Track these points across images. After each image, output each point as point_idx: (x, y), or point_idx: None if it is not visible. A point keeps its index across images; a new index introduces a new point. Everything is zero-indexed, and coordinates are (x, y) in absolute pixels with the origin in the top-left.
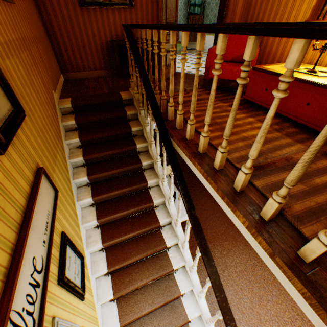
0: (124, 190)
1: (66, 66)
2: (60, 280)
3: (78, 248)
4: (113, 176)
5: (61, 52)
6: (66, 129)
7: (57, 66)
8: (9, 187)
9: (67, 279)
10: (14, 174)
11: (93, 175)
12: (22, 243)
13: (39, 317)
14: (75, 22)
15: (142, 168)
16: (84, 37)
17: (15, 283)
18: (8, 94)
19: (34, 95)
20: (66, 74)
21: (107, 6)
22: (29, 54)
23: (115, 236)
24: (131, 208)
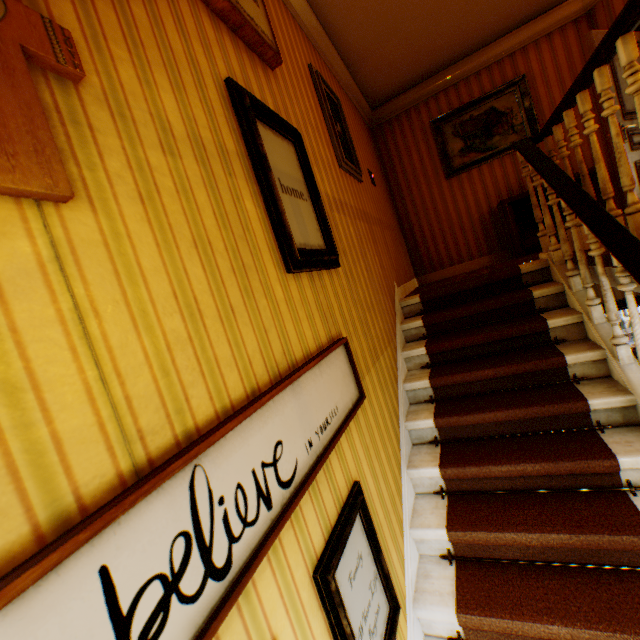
0: (529, 469)
1: (421, 265)
2: (319, 568)
3: (388, 568)
4: (497, 429)
5: (416, 247)
6: (406, 337)
7: (409, 266)
8: (286, 316)
9: (334, 587)
10: (298, 309)
11: (445, 416)
12: (269, 391)
13: (241, 569)
14: (438, 202)
15: (591, 422)
16: (450, 216)
17: (227, 425)
18: (323, 231)
19: (361, 264)
20: (421, 277)
21: (488, 159)
22: (367, 228)
23: (499, 606)
24: (555, 528)
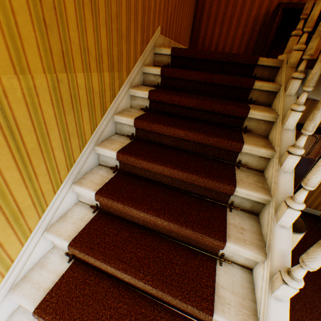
0: (160, 222)
1: (197, 40)
2: None
3: None
4: (161, 178)
5: (200, 21)
6: (145, 80)
7: (188, 35)
8: None
9: None
10: None
11: (126, 154)
12: None
13: None
14: None
15: (228, 201)
16: (238, 2)
17: None
18: None
19: None
20: None
21: None
22: None
23: (69, 318)
24: (146, 278)
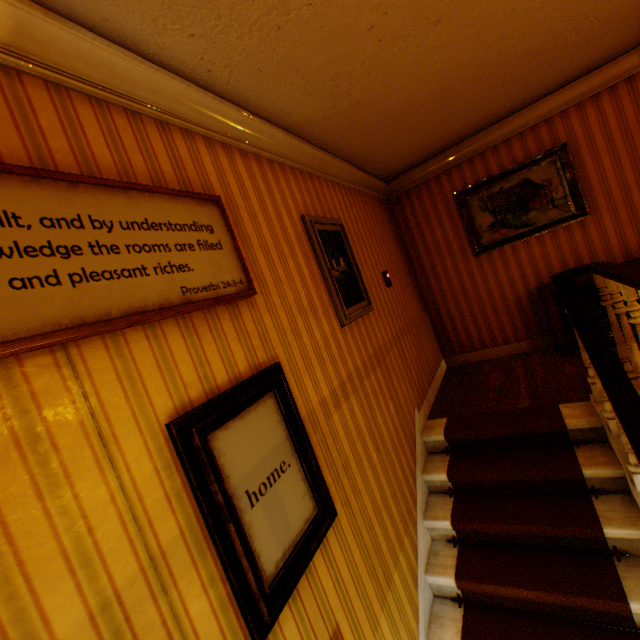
0: None
1: (449, 346)
2: None
3: None
4: None
5: (442, 326)
6: (429, 485)
7: (435, 349)
8: None
9: None
10: None
11: None
12: None
13: None
14: (465, 279)
15: None
16: (480, 295)
17: None
18: (313, 487)
19: (370, 447)
20: (449, 358)
21: (523, 236)
22: (379, 372)
23: None
24: None
